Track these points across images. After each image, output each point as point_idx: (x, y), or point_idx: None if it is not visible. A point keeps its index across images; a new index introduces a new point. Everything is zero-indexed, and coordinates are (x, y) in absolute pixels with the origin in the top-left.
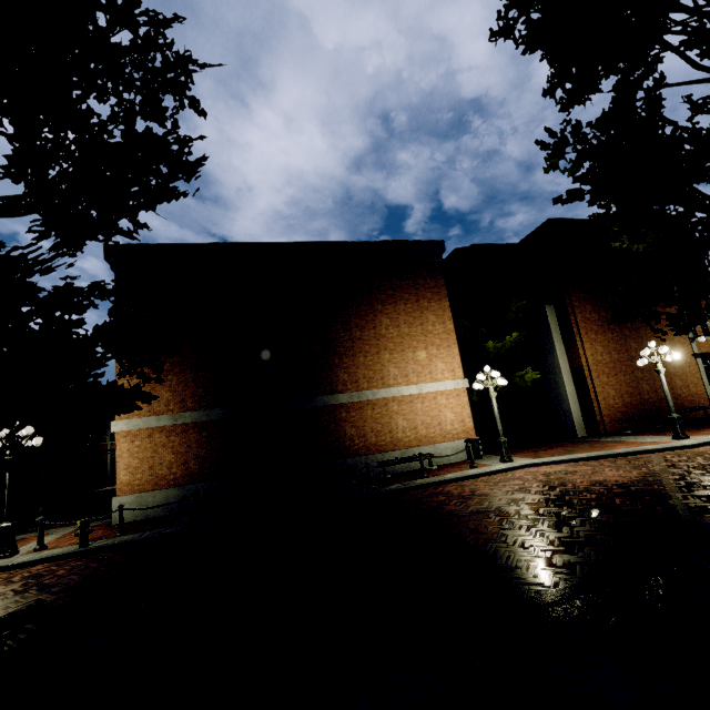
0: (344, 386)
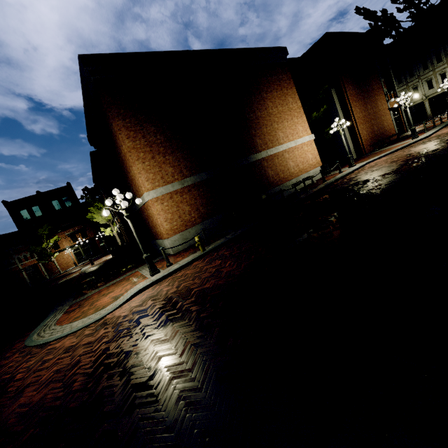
0: (261, 147)
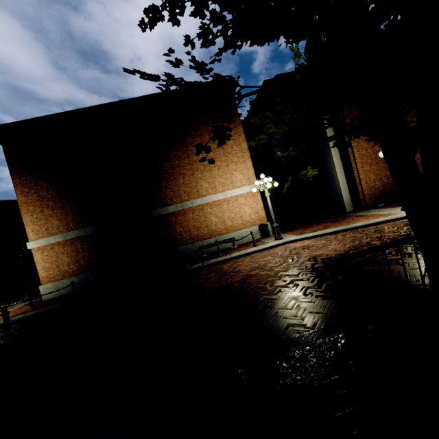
0: (171, 201)
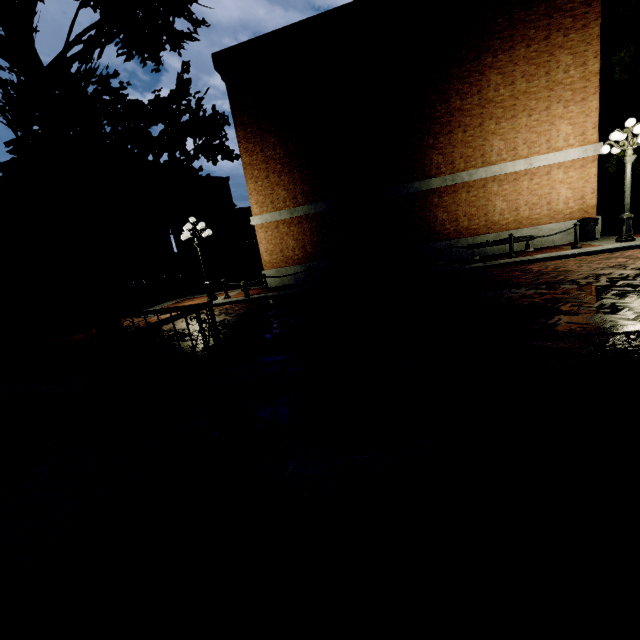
0: (437, 170)
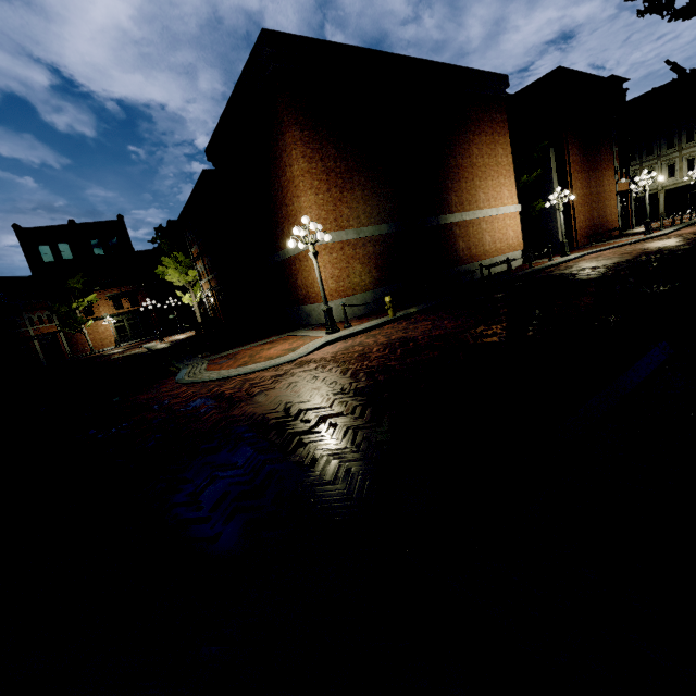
0: (456, 208)
